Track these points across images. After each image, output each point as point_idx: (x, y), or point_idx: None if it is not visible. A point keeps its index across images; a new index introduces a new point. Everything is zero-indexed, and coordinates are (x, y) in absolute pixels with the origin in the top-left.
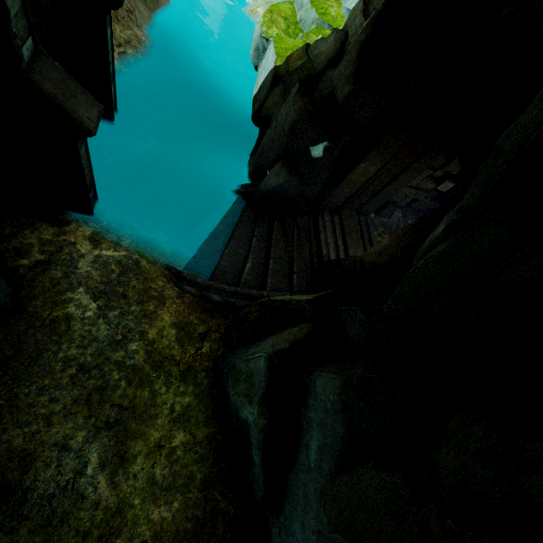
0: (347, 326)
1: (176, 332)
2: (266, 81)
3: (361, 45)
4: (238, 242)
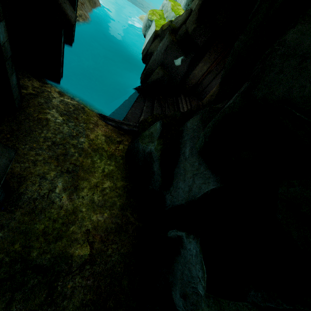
0: None
1: (104, 138)
2: (151, 38)
3: (199, 5)
4: (136, 108)
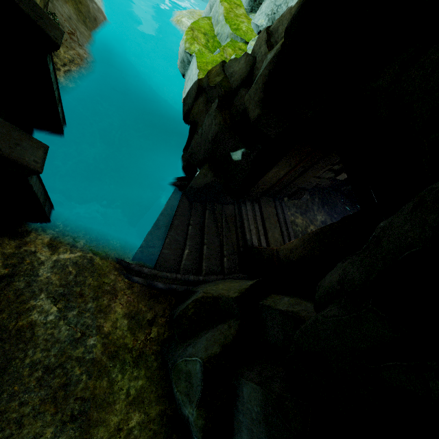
0: (267, 323)
1: (127, 322)
2: (192, 90)
3: (265, 78)
4: (177, 230)
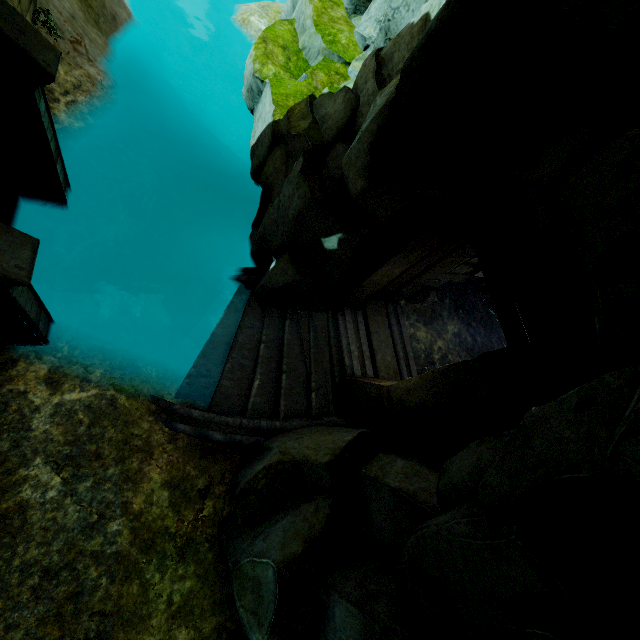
0: (372, 505)
1: (168, 493)
2: (265, 137)
3: (373, 136)
4: (243, 350)
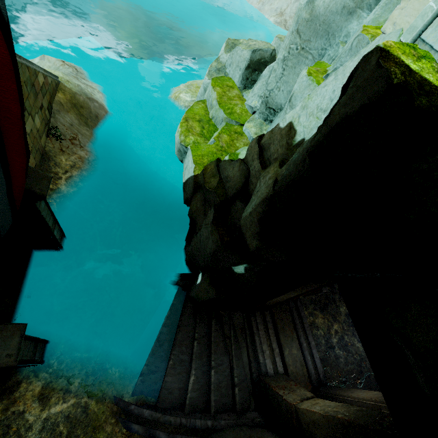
0: None
1: None
2: (189, 183)
3: (260, 215)
4: (181, 346)
